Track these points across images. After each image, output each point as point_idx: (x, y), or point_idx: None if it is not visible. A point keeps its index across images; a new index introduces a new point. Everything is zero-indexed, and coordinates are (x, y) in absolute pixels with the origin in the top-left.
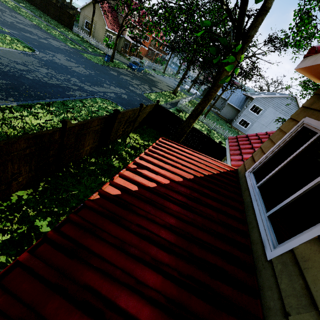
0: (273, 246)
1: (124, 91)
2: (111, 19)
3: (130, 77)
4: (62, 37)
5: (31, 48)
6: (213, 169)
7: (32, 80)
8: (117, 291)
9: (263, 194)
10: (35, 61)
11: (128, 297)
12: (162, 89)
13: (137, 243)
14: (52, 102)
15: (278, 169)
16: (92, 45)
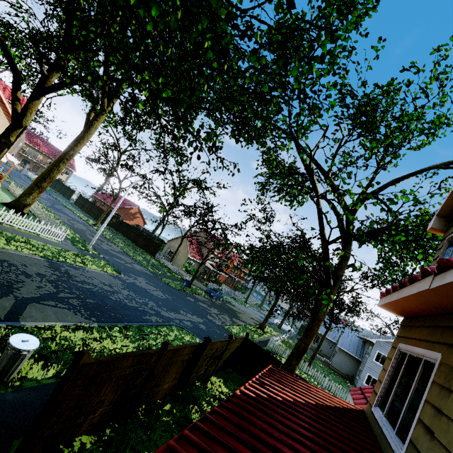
0: (402, 450)
1: (202, 320)
2: (195, 249)
3: (208, 304)
4: (145, 262)
5: (118, 271)
6: (335, 403)
7: (115, 301)
8: (280, 445)
9: (389, 419)
10: (119, 283)
11: (289, 450)
12: (245, 322)
13: (282, 428)
14: (129, 326)
15: (394, 391)
16: (171, 270)
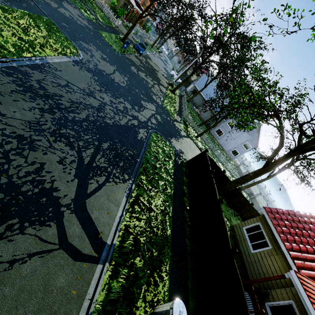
0: None
1: (155, 108)
2: None
3: (143, 71)
4: None
5: (71, 43)
6: None
7: (114, 128)
8: None
9: None
10: (91, 78)
11: None
12: (164, 86)
13: None
14: (142, 163)
15: None
16: (95, 2)
